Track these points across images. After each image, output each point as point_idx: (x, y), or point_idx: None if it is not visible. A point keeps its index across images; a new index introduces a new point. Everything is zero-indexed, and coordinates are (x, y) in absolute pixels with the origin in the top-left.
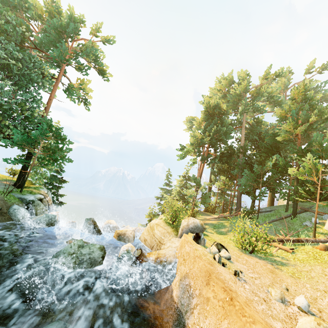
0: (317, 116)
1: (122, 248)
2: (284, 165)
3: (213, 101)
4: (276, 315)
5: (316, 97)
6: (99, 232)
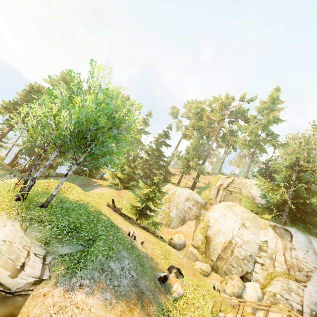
0: None
1: None
2: None
3: (37, 88)
4: None
5: None
6: None
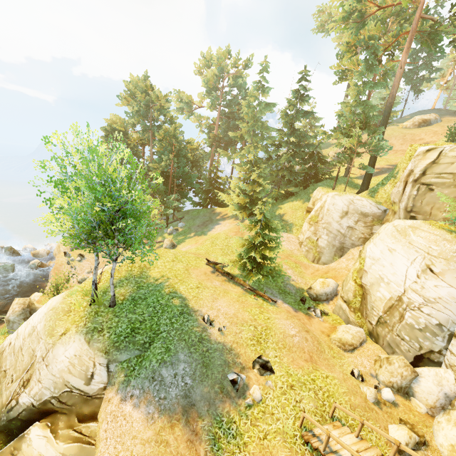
0: (169, 159)
1: (30, 263)
2: (166, 188)
3: (109, 127)
4: (78, 277)
5: (179, 137)
6: (19, 255)
